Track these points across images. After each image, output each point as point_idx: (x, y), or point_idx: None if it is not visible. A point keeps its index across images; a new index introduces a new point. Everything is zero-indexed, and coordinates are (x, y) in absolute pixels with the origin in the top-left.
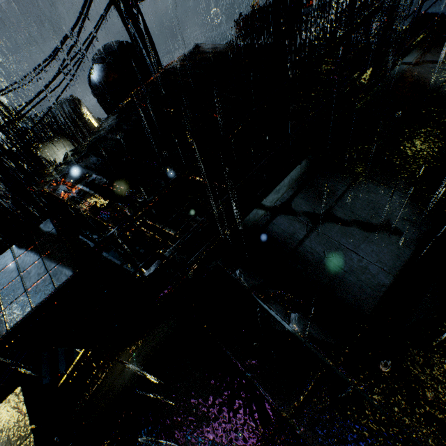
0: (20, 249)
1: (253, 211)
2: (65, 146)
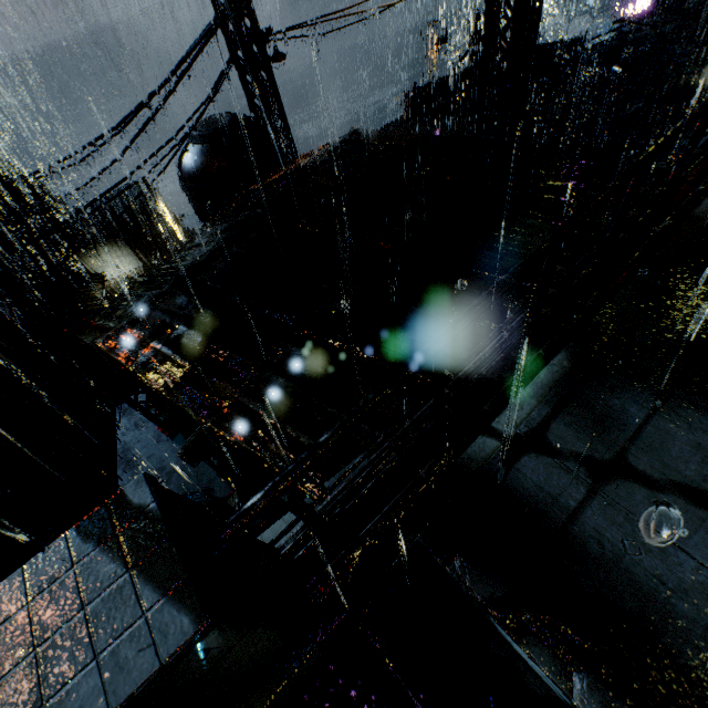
0: (85, 542)
1: (477, 439)
2: (122, 255)
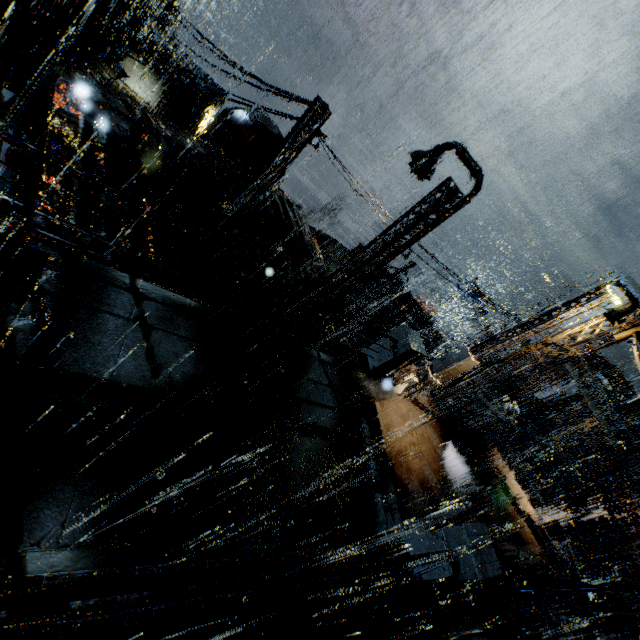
0: None
1: (125, 274)
2: (153, 88)
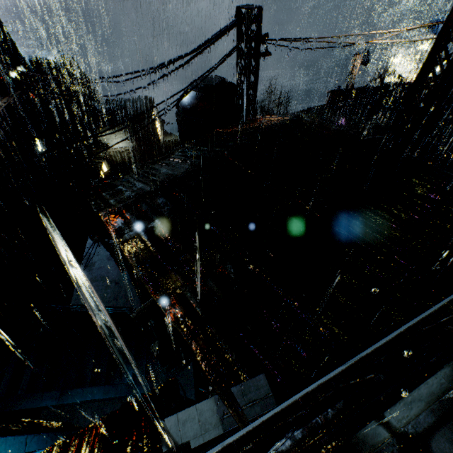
0: None
1: (370, 423)
2: (123, 136)
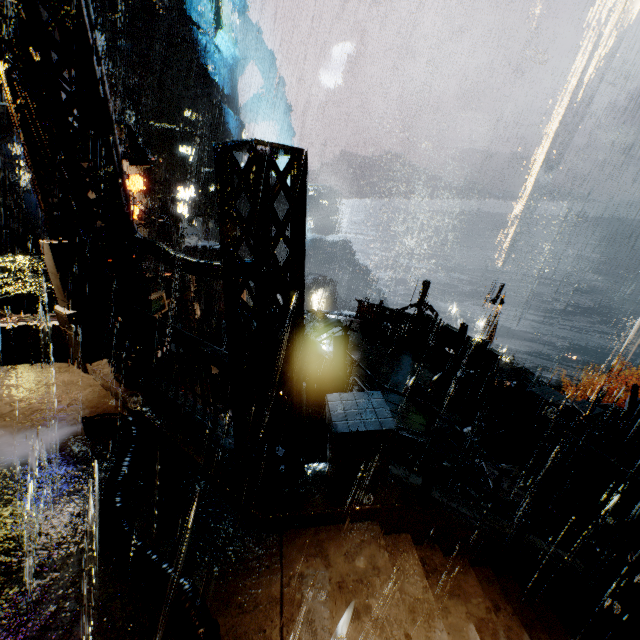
0: None
1: None
2: None
